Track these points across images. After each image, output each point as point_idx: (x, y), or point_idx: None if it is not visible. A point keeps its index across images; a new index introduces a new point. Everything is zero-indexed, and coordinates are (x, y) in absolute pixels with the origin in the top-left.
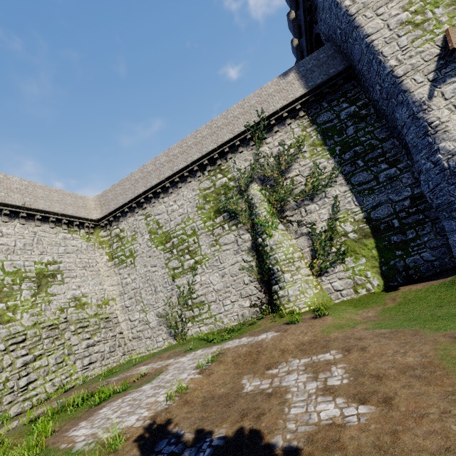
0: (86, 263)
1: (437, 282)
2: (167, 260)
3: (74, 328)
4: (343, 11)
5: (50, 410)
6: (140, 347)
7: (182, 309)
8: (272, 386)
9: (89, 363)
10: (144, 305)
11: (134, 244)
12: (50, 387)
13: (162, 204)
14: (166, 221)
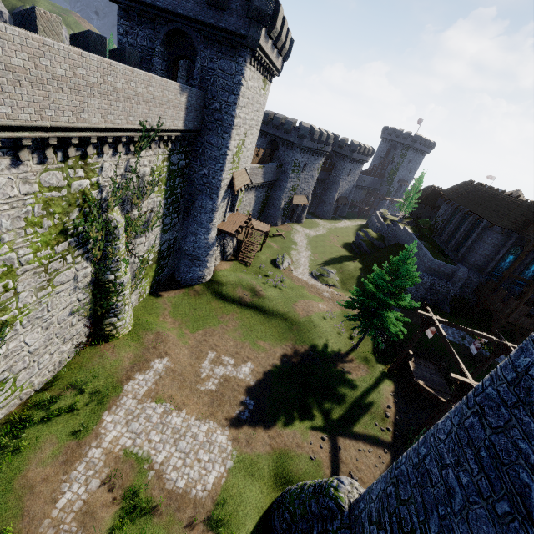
0: None
1: (180, 292)
2: None
3: None
4: (235, 115)
5: None
6: None
7: None
8: (219, 378)
9: None
10: None
11: None
12: None
13: None
14: None
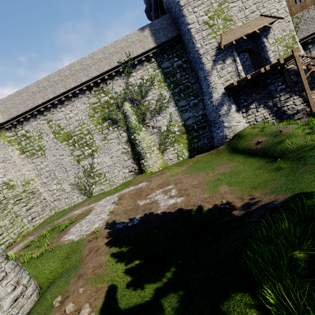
0: (3, 158)
1: (207, 153)
2: (72, 151)
3: (13, 201)
4: (177, 0)
5: (38, 238)
6: (60, 204)
7: (87, 179)
8: (151, 201)
9: (32, 219)
10: (59, 180)
11: (41, 141)
12: (13, 235)
13: (60, 112)
14: (66, 125)
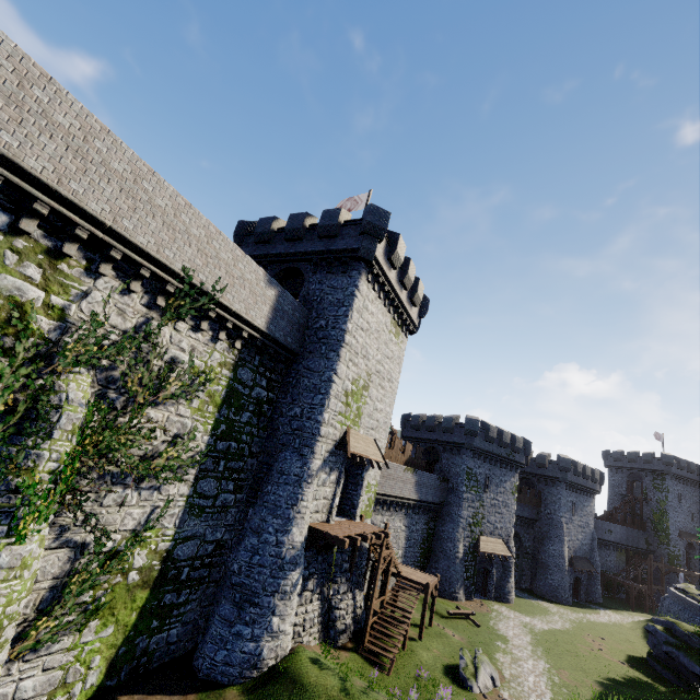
0: None
1: None
2: None
3: None
4: (345, 328)
5: None
6: None
7: None
8: None
9: None
10: None
11: None
12: None
13: None
14: None
